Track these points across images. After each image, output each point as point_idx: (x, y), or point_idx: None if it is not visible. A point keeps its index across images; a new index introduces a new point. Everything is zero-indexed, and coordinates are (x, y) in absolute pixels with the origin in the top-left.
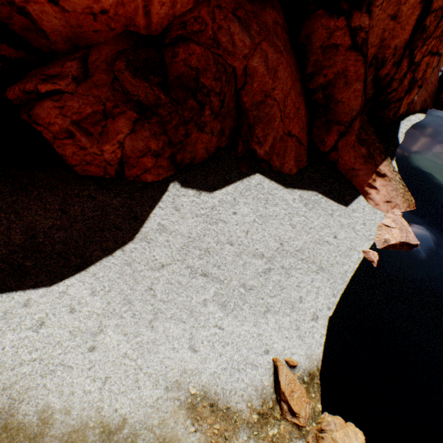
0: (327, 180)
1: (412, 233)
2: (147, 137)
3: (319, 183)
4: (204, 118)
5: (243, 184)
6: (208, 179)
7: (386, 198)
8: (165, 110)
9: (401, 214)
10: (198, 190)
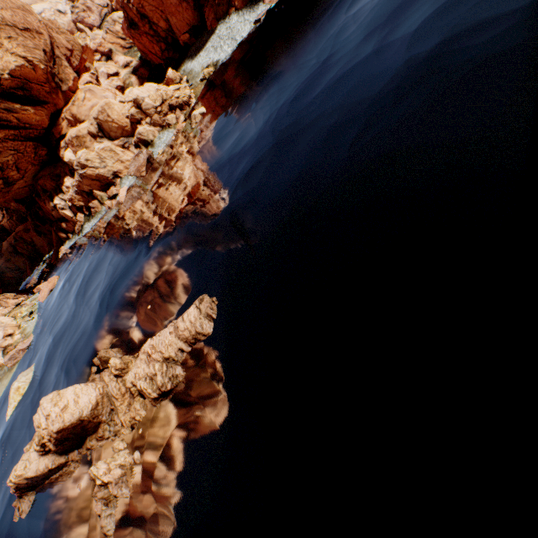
0: (252, 4)
1: (262, 15)
2: (212, 16)
3: (248, 7)
4: (219, 3)
5: (228, 20)
6: (222, 22)
7: (270, 0)
8: (214, 6)
9: (270, 6)
10: (220, 27)
